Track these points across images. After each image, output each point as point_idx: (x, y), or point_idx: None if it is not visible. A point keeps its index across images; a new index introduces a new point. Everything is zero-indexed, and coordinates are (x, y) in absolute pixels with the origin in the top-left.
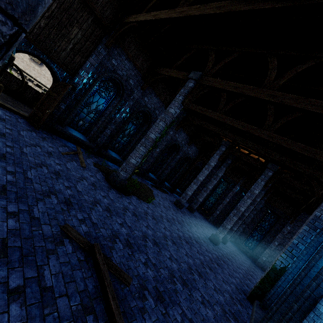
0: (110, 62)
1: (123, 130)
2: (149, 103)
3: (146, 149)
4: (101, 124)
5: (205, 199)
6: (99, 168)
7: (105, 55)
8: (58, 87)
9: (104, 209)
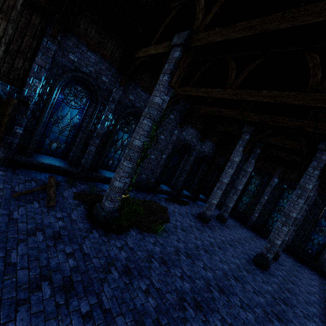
0: (67, 59)
1: (113, 142)
2: (136, 101)
3: (133, 162)
4: (79, 142)
5: (236, 201)
6: (82, 199)
7: (56, 51)
8: (2, 106)
9: (58, 287)
